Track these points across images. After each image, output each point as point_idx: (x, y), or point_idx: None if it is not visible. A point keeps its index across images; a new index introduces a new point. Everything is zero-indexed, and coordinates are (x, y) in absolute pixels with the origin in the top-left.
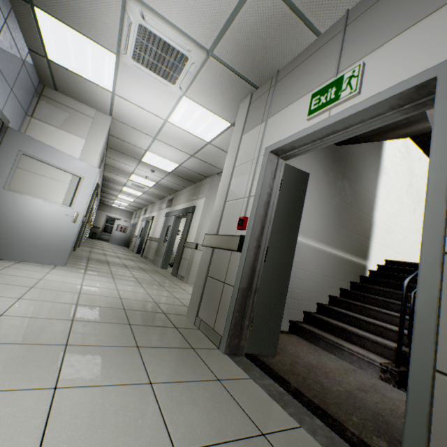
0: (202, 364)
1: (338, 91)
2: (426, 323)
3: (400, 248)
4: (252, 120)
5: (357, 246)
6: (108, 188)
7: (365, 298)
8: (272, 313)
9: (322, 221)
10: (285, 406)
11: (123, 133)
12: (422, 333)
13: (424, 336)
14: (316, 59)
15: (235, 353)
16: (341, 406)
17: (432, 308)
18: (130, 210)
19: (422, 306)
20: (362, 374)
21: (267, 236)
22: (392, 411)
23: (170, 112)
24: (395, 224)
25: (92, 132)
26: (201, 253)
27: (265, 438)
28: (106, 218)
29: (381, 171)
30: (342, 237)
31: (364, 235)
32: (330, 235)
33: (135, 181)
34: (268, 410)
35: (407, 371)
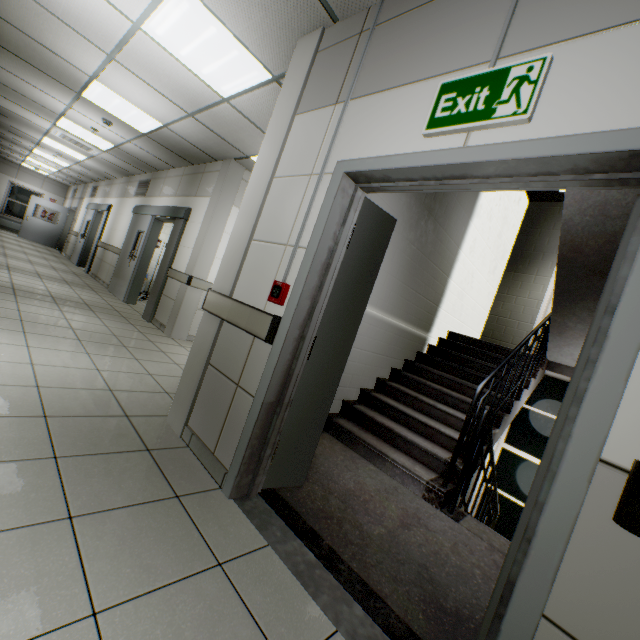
0: (194, 534)
1: (493, 98)
2: (547, 554)
3: (468, 316)
4: (318, 90)
5: (424, 314)
6: (8, 130)
7: (420, 385)
8: (308, 431)
9: (389, 279)
10: (316, 592)
11: (32, 22)
12: (539, 566)
13: (541, 571)
14: (462, 4)
15: (245, 494)
16: (384, 567)
17: (562, 536)
18: (62, 181)
19: (548, 529)
20: (405, 494)
21: (317, 320)
22: (437, 555)
23: (148, 8)
24: (471, 286)
25: None
26: (197, 291)
27: None
28: (10, 187)
29: (475, 211)
30: (409, 302)
31: (434, 300)
32: (394, 299)
33: (69, 131)
34: (294, 611)
35: (454, 492)
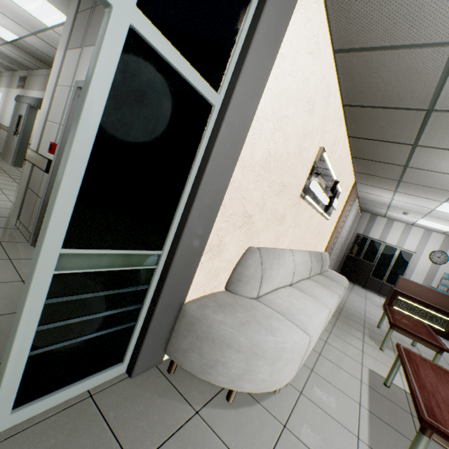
0: (2, 251)
1: None
2: None
3: None
4: (76, 37)
5: None
6: None
7: None
8: None
9: None
10: None
11: None
12: None
13: None
14: None
15: None
16: None
17: None
18: None
19: None
20: None
21: None
22: None
23: None
24: None
25: None
26: None
27: (23, 282)
28: None
29: None
30: None
31: None
32: None
33: None
34: None
35: None
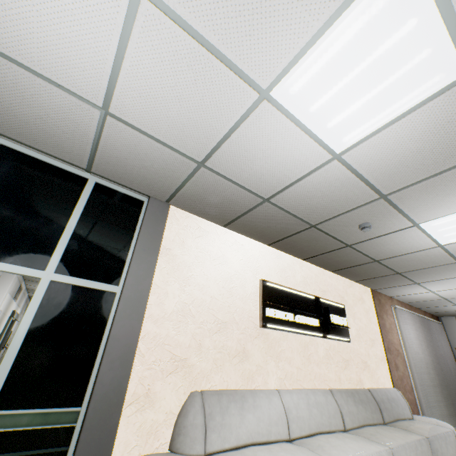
0: None
1: None
2: None
3: None
4: None
5: None
6: None
7: None
8: None
9: None
10: None
11: None
12: None
13: None
14: None
15: None
16: None
17: None
18: None
19: None
20: None
21: None
22: None
23: None
24: None
25: (1, 281)
26: None
27: None
28: None
29: None
30: None
31: None
32: None
33: None
34: None
35: None
